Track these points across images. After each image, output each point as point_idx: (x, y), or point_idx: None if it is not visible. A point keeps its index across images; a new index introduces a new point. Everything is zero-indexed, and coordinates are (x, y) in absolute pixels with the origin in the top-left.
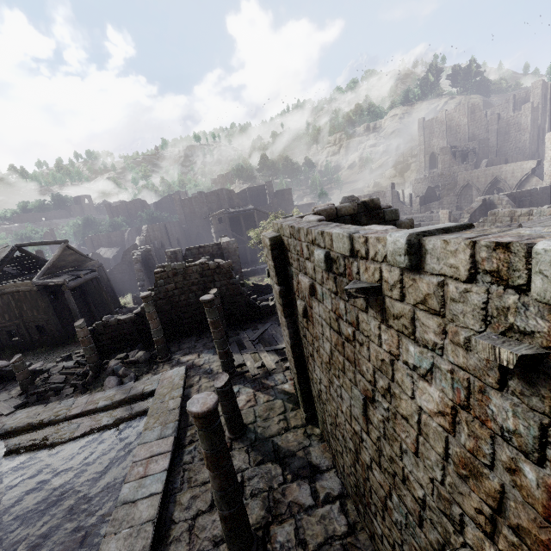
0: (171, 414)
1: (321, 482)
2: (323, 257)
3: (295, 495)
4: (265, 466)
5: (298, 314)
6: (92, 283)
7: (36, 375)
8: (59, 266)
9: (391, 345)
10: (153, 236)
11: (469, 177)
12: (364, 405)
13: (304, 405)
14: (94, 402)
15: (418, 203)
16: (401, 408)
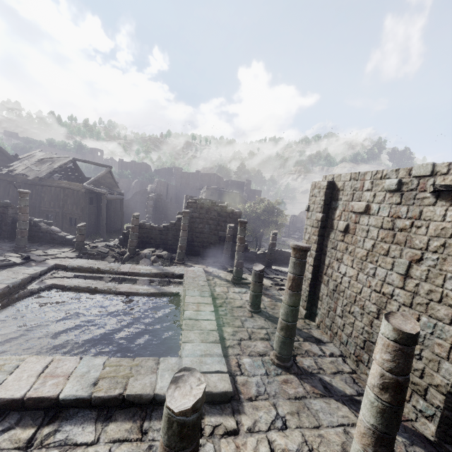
0: (204, 287)
1: (325, 347)
2: (396, 182)
3: (309, 348)
4: None
5: (331, 234)
6: (113, 204)
7: (85, 243)
8: (100, 182)
9: None
10: (159, 188)
11: None
12: (408, 266)
13: (307, 304)
14: (137, 269)
15: None
16: None
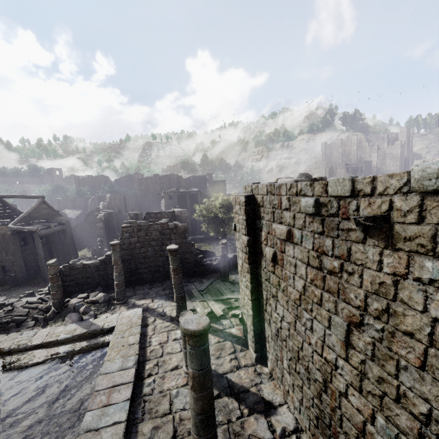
0: (131, 348)
1: (276, 417)
2: (312, 203)
3: (254, 428)
4: (222, 400)
5: (262, 261)
6: (58, 235)
7: None
8: (33, 217)
9: (397, 266)
10: (114, 203)
11: None
12: (347, 331)
13: (255, 346)
14: (55, 334)
15: None
16: (404, 324)
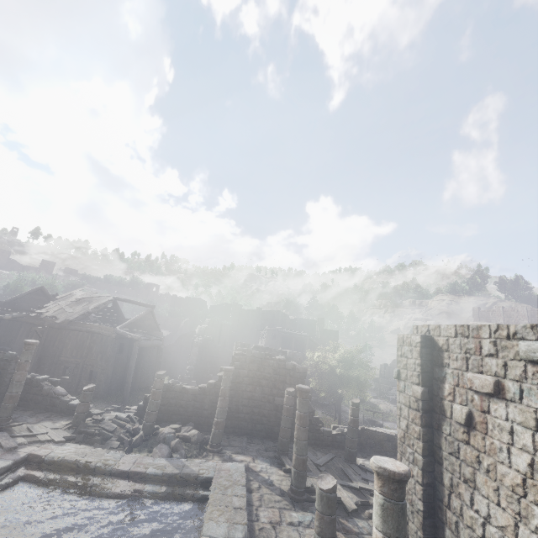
0: (238, 513)
1: None
2: None
3: None
4: None
5: (443, 424)
6: (149, 351)
7: (89, 414)
8: (138, 325)
9: None
10: (210, 330)
11: None
12: None
13: None
14: (143, 465)
15: None
16: None
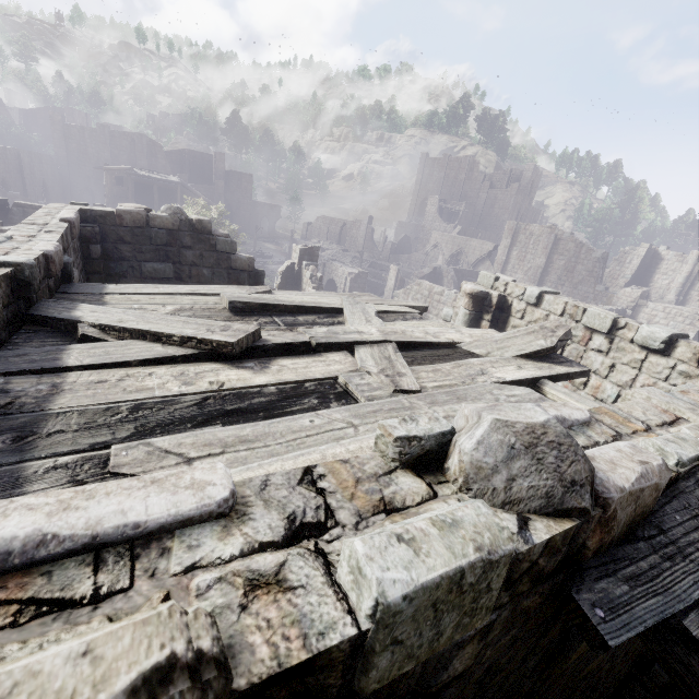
0: None
1: None
2: None
3: None
4: None
5: None
6: None
7: None
8: None
9: None
10: None
11: (440, 239)
12: None
13: None
14: None
15: (389, 250)
16: None
